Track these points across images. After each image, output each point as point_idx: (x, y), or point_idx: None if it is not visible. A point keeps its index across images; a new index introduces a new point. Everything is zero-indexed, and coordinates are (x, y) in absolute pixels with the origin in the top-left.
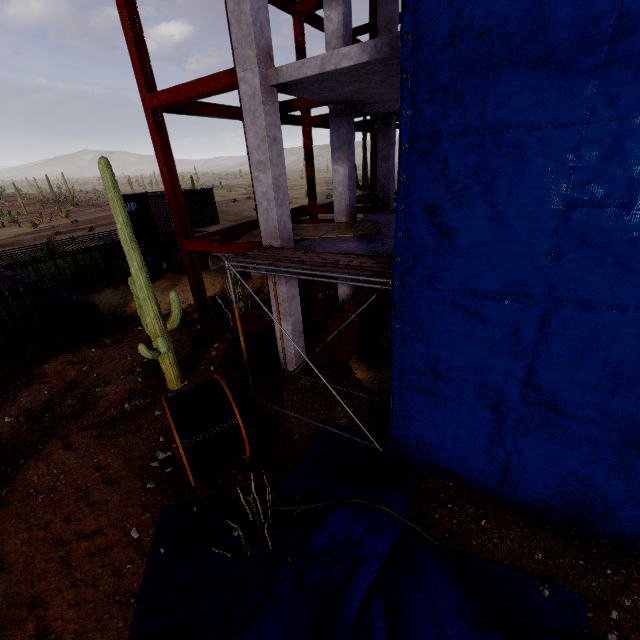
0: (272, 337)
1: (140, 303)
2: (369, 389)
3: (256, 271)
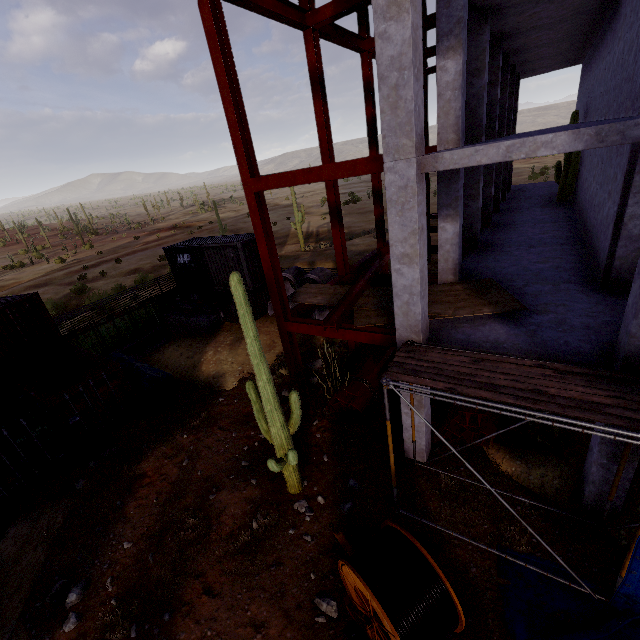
0: (382, 415)
1: (265, 413)
2: (526, 488)
3: (431, 396)
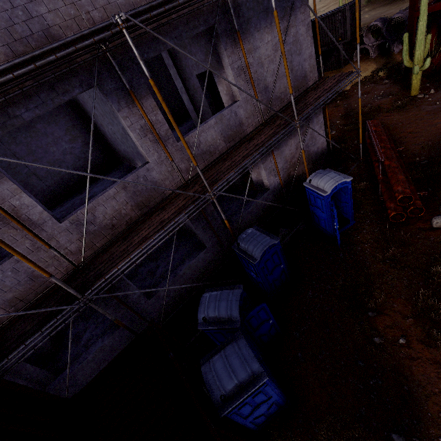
0: None
1: (416, 44)
2: None
3: None
